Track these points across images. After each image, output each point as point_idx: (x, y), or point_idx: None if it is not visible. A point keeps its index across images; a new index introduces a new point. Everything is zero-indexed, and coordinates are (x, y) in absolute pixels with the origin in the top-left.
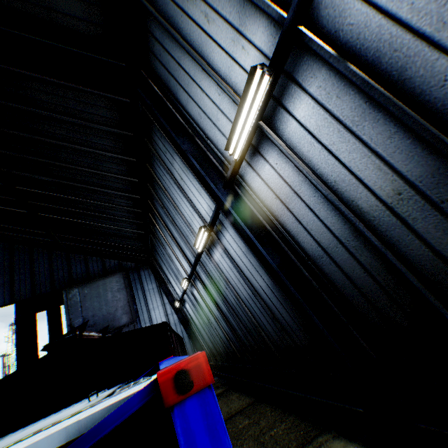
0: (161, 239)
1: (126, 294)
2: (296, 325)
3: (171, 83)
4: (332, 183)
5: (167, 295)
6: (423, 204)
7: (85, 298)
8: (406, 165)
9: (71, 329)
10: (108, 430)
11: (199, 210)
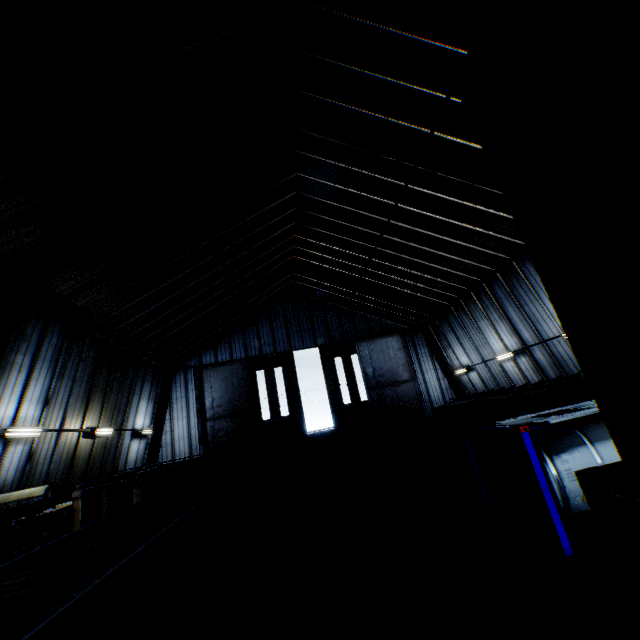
0: (473, 314)
1: (405, 354)
2: None
3: None
4: None
5: (438, 361)
6: None
7: (372, 352)
8: None
9: (365, 375)
10: None
11: None
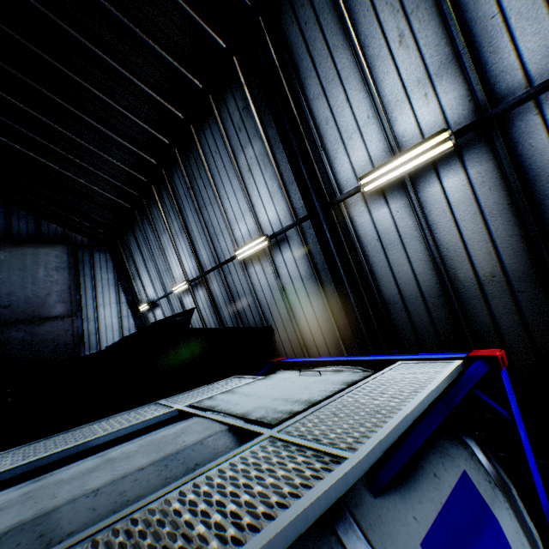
0: (156, 223)
1: (69, 277)
2: (329, 355)
3: (303, 64)
4: (443, 249)
5: (127, 292)
6: (505, 289)
7: (0, 266)
8: (509, 260)
9: None
10: (479, 377)
11: (259, 214)
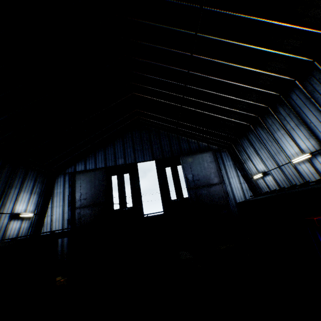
0: (270, 127)
1: (215, 165)
2: None
3: None
4: None
5: (240, 170)
6: None
7: (192, 163)
8: None
9: (186, 179)
10: None
11: None
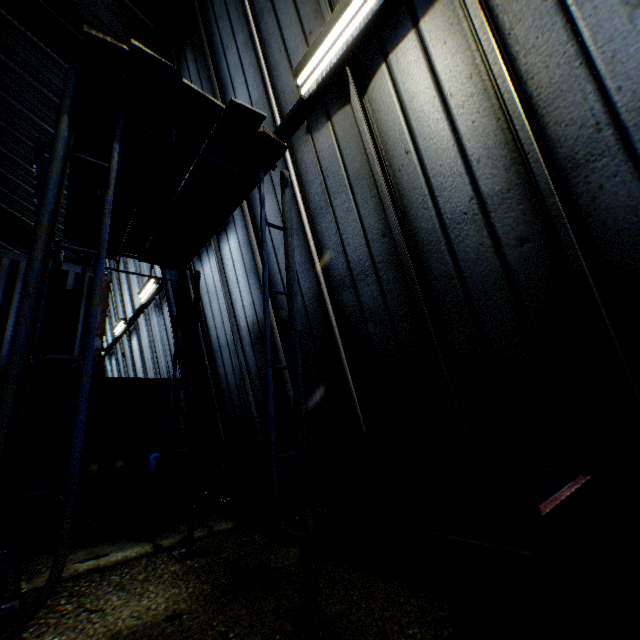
0: None
1: None
2: None
3: None
4: None
5: None
6: None
7: None
8: None
9: None
10: None
11: None
